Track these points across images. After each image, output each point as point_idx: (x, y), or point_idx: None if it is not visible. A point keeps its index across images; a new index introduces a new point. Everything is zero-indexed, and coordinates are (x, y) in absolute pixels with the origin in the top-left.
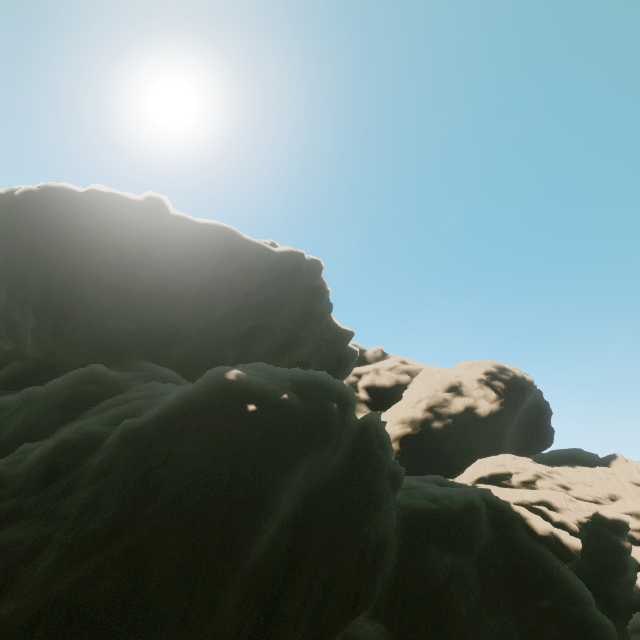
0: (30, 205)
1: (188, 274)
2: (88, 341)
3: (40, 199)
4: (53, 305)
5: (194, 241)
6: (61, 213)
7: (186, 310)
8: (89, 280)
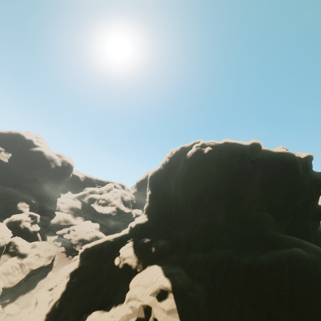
0: (212, 157)
1: (278, 181)
2: (260, 226)
3: (214, 153)
4: (236, 207)
5: (274, 162)
6: (224, 159)
7: (283, 201)
8: (245, 192)
